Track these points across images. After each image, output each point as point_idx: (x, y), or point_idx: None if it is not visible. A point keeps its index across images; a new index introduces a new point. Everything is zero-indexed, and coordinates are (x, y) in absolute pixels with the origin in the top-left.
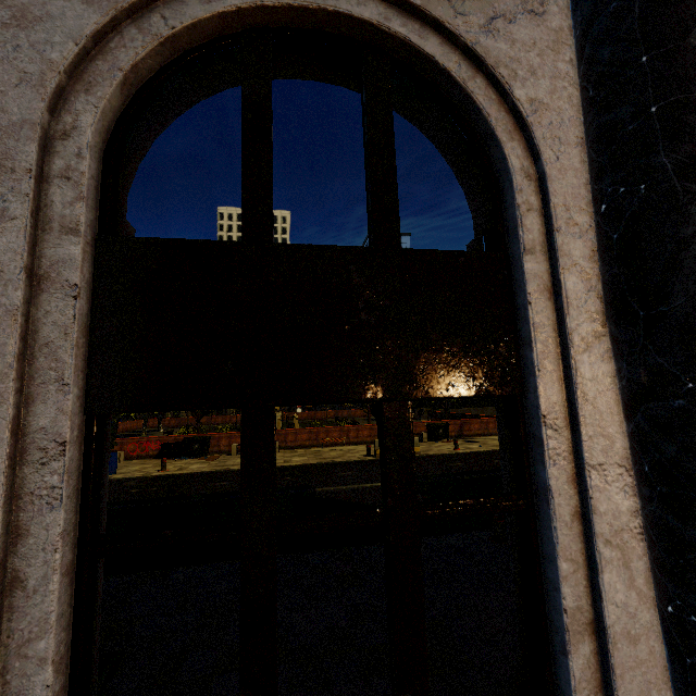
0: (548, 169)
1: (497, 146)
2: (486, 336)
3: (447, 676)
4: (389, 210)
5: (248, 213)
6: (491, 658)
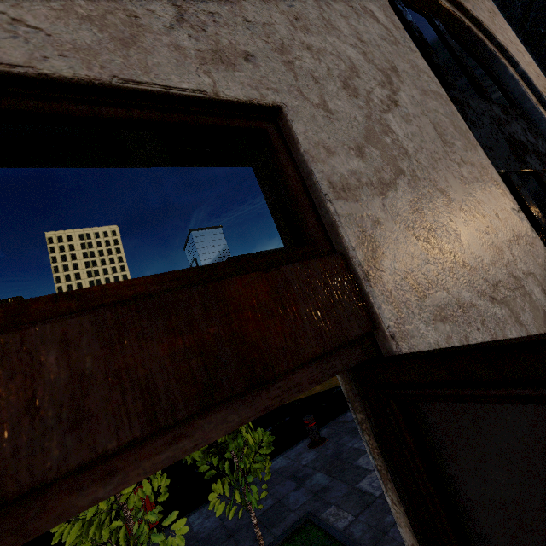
0: (525, 69)
1: (497, 62)
2: (541, 144)
3: None
4: (482, 86)
5: (447, 80)
6: None
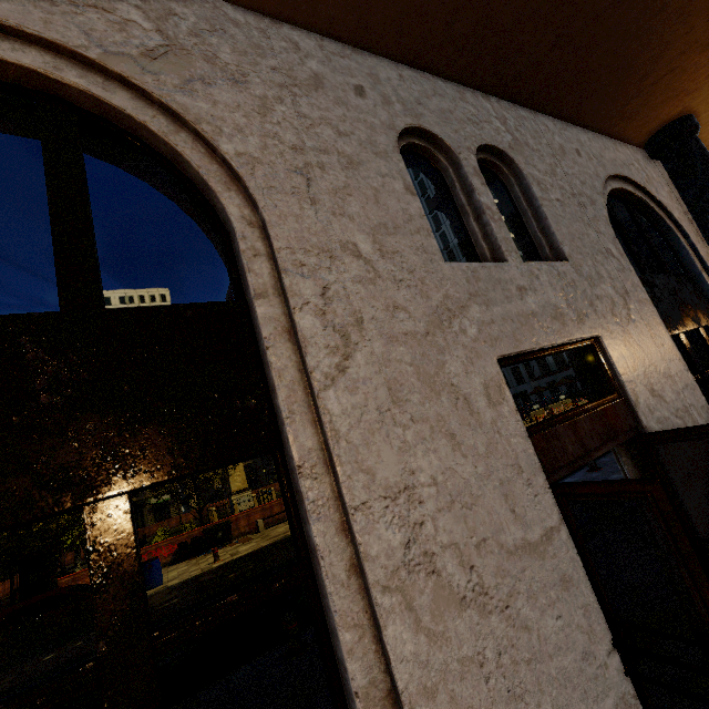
0: (693, 241)
1: (673, 234)
2: (702, 303)
3: None
4: (662, 260)
5: (641, 265)
6: None
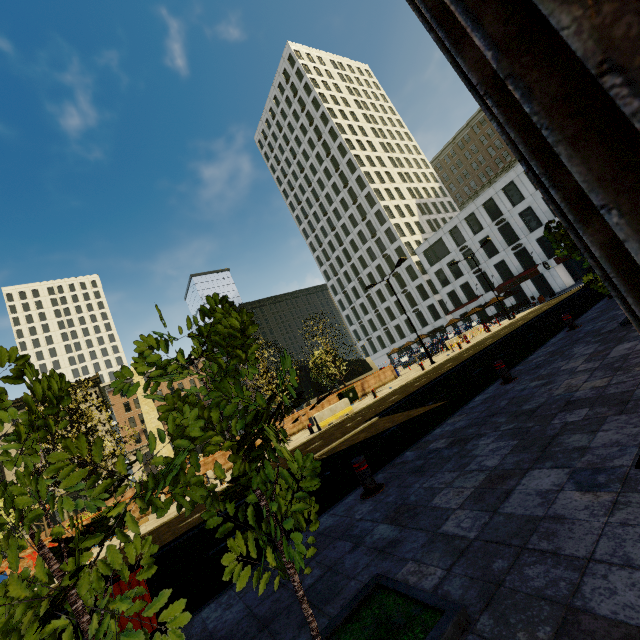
0: None
1: None
2: None
3: (634, 399)
4: None
5: None
6: (632, 384)
